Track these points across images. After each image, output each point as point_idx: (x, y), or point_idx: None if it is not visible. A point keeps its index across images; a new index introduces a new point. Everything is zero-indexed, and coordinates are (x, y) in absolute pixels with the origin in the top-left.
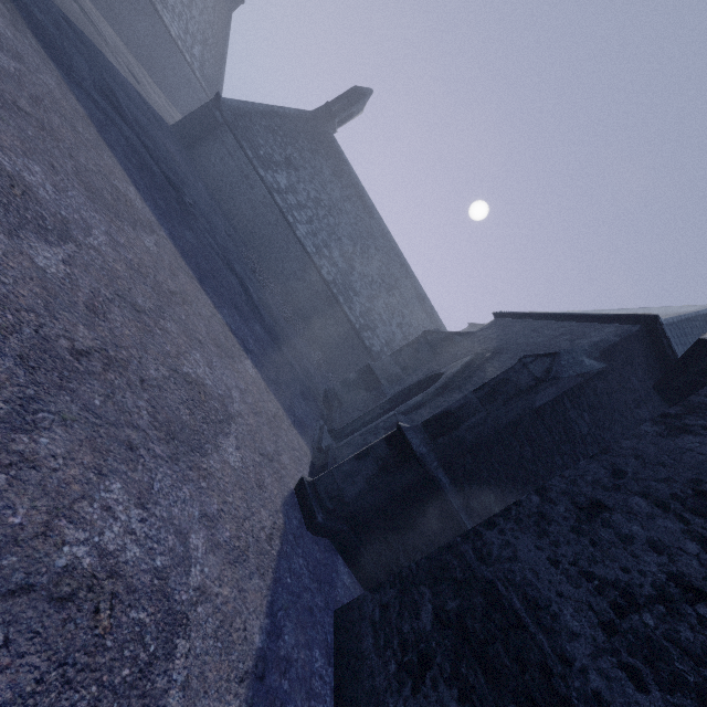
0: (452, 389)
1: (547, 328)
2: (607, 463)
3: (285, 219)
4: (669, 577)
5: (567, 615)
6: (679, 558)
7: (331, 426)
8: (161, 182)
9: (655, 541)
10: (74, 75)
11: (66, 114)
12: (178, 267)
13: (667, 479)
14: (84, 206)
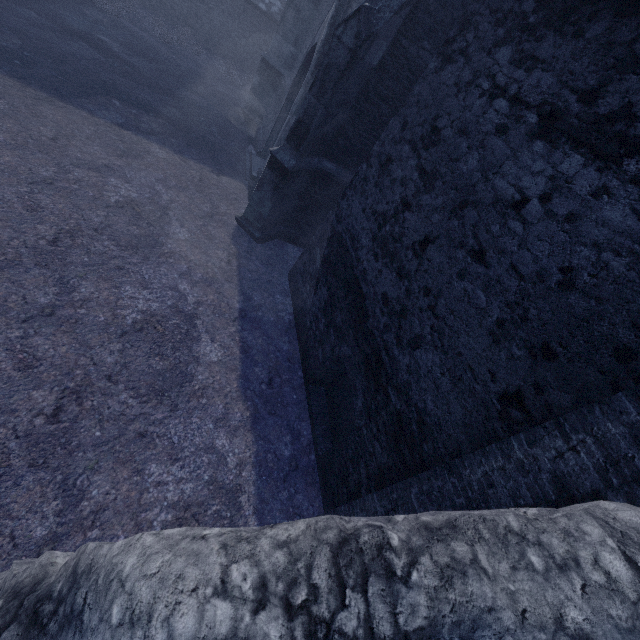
0: None
1: None
2: (402, 117)
3: None
4: (401, 200)
5: (363, 239)
6: (408, 186)
7: (257, 150)
8: None
9: (403, 178)
10: None
11: None
12: (34, 103)
13: (424, 122)
14: None
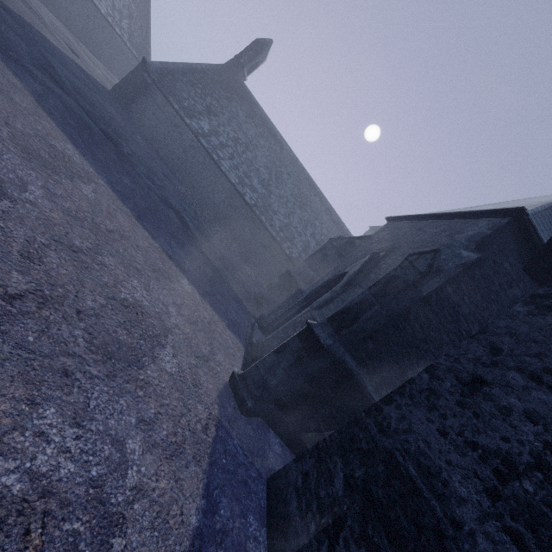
0: (354, 285)
1: (430, 227)
2: (485, 342)
3: (211, 158)
4: (545, 445)
5: (455, 482)
6: None
7: (261, 323)
8: (100, 138)
9: (531, 412)
10: (11, 54)
11: (3, 88)
12: (116, 209)
13: (539, 354)
14: (20, 166)
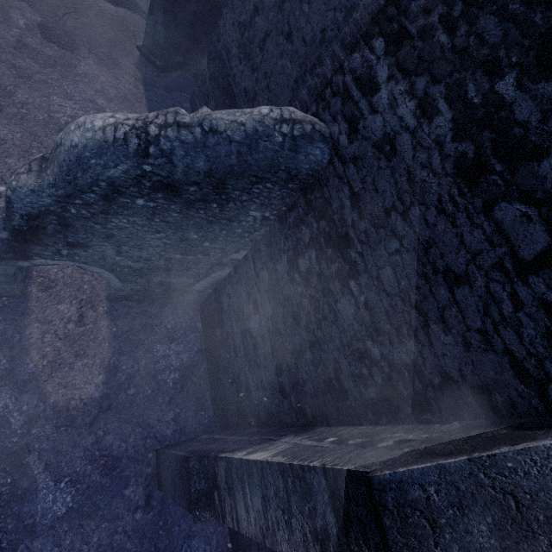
0: None
1: None
2: None
3: None
4: (254, 7)
5: (233, 50)
6: None
7: None
8: None
9: None
10: None
11: None
12: None
13: None
14: None
